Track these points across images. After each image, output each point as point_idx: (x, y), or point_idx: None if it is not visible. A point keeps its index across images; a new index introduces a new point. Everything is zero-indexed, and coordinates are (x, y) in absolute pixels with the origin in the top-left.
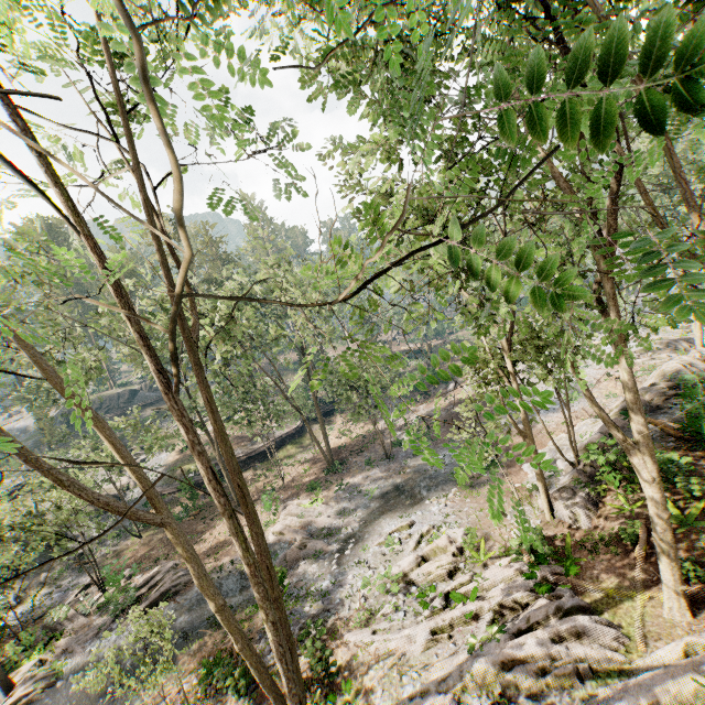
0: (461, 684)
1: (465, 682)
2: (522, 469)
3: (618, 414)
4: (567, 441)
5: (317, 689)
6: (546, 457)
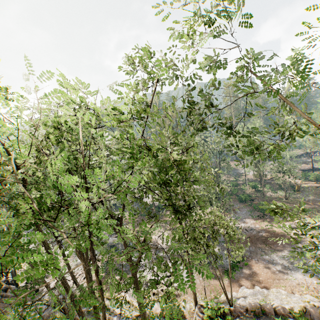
0: (112, 317)
1: (113, 317)
2: (239, 288)
3: (303, 308)
4: (274, 296)
5: (105, 286)
6: (247, 292)
